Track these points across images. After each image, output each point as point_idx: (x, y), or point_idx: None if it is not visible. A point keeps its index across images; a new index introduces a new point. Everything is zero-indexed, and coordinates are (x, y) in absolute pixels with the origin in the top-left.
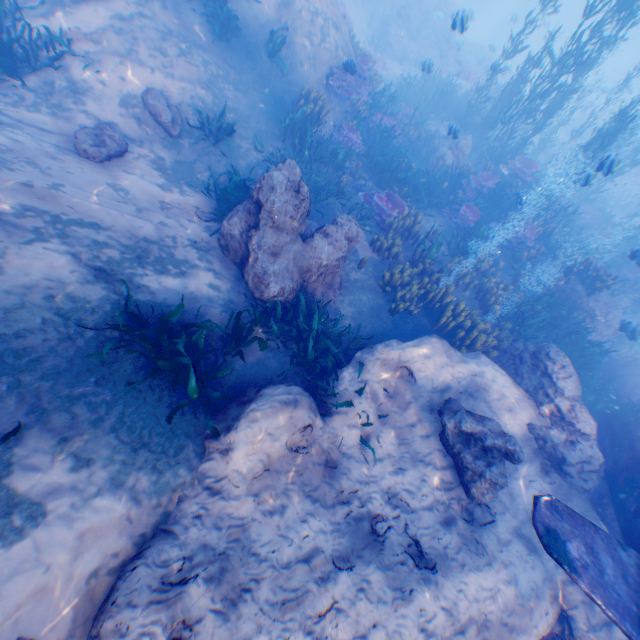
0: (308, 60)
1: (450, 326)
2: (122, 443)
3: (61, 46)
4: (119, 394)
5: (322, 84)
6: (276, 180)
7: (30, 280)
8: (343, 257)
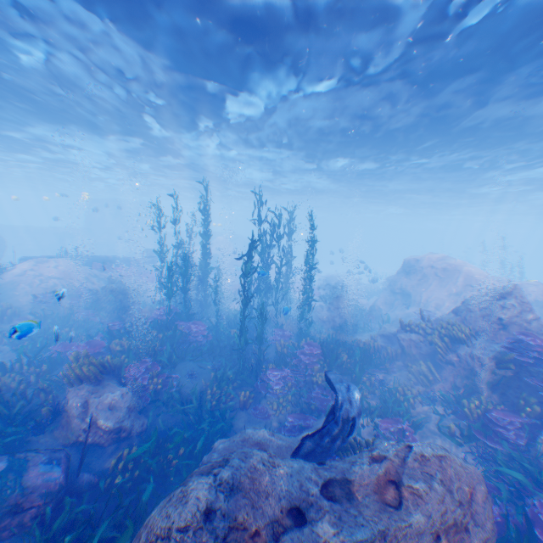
0: (26, 292)
1: None
2: None
3: None
4: None
5: (33, 300)
6: None
7: None
8: None
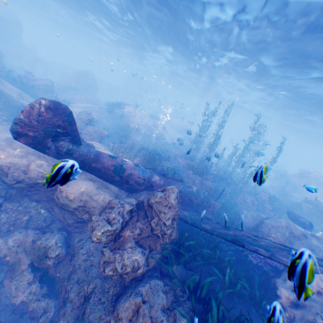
0: (132, 122)
1: (120, 155)
2: (9, 114)
3: (71, 106)
4: (17, 113)
5: (135, 127)
6: (84, 111)
7: (23, 102)
8: (96, 132)
